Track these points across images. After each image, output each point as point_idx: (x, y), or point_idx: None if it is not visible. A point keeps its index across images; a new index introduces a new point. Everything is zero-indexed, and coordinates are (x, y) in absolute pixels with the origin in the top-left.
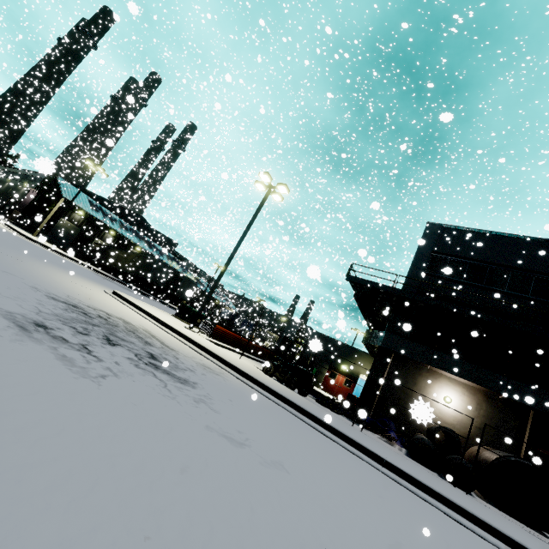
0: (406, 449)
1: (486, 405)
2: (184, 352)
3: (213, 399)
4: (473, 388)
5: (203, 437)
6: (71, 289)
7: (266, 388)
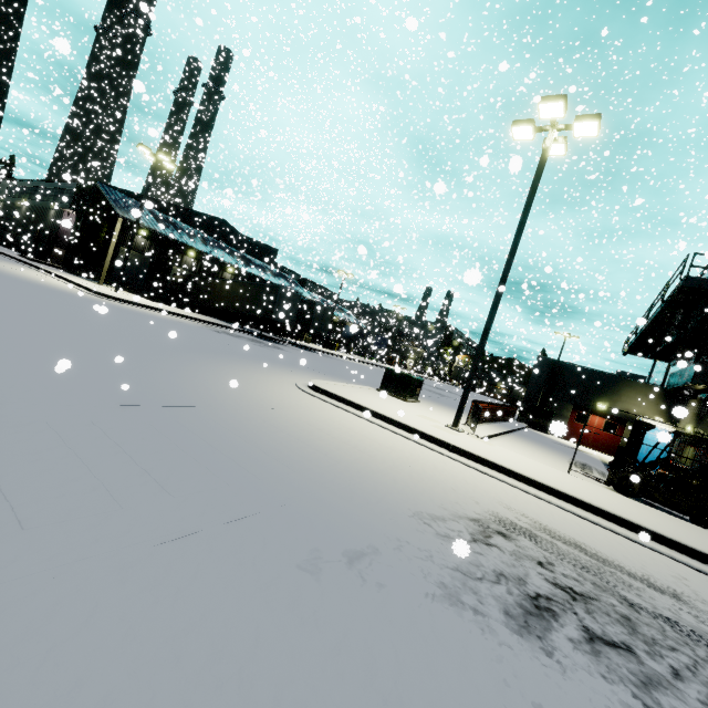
0: None
1: None
2: (664, 579)
3: None
4: None
5: None
6: (348, 459)
7: None
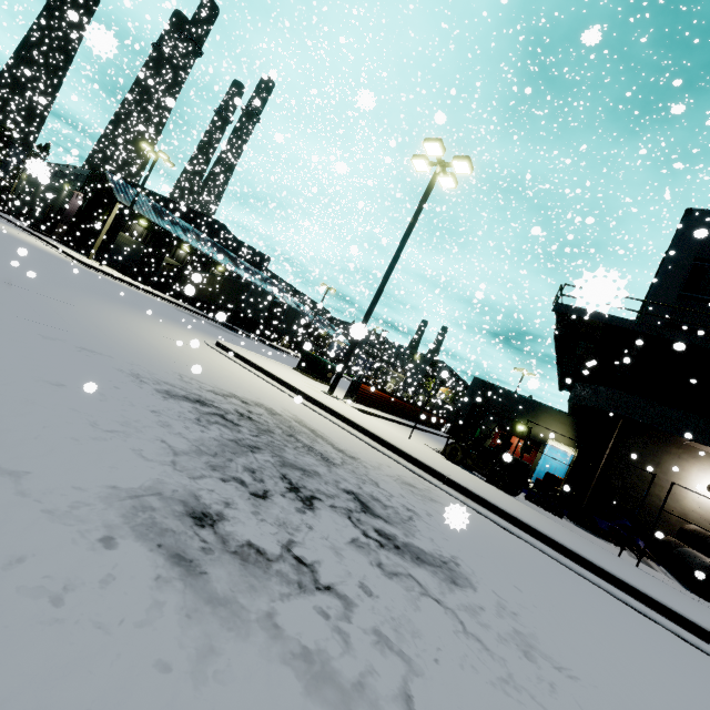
0: (662, 567)
1: None
2: (364, 458)
3: (515, 611)
4: None
5: None
6: (174, 356)
7: (495, 509)
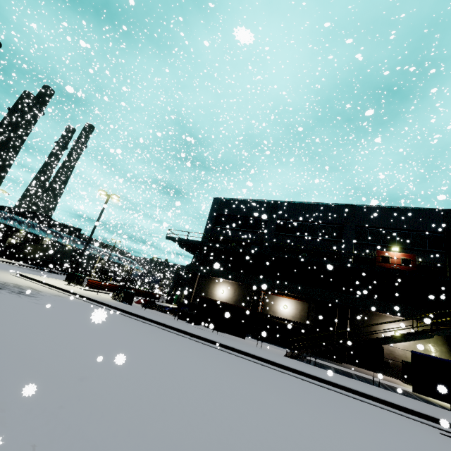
0: None
1: (238, 289)
2: (48, 292)
3: (43, 299)
4: (233, 282)
5: (24, 301)
6: None
7: (91, 299)
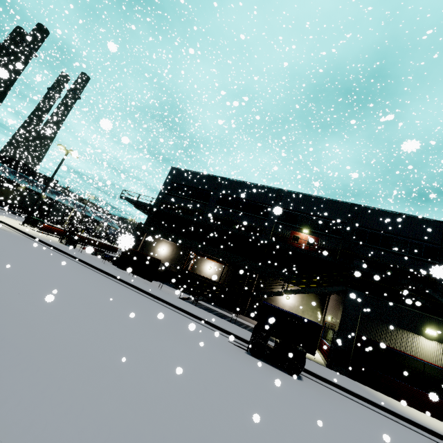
0: None
1: (176, 249)
2: None
3: None
4: (173, 243)
5: None
6: None
7: (33, 237)
